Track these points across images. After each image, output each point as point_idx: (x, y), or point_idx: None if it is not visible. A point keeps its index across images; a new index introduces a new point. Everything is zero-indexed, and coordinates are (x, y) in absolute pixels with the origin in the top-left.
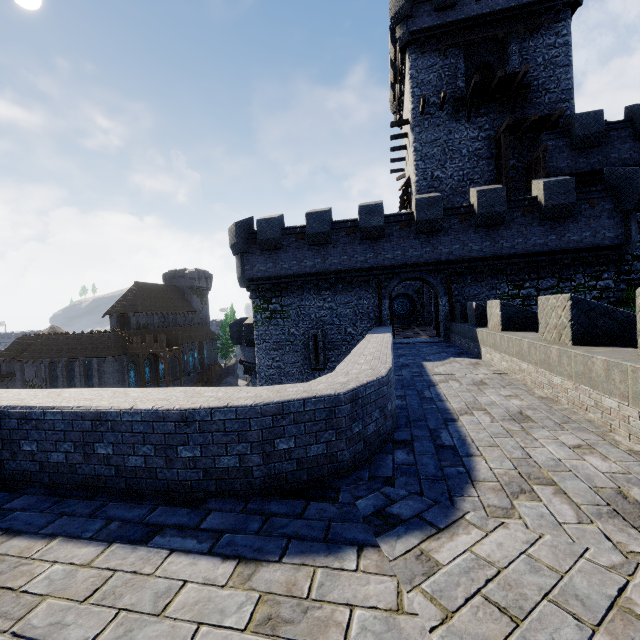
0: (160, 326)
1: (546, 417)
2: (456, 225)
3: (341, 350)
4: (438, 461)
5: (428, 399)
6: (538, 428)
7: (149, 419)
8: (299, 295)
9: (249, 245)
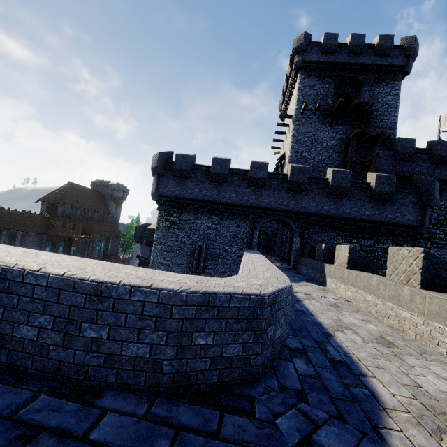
0: (80, 218)
1: (405, 345)
2: (315, 190)
3: (217, 261)
4: (338, 377)
5: (300, 312)
6: (405, 355)
7: (56, 286)
8: (195, 215)
9: (166, 170)
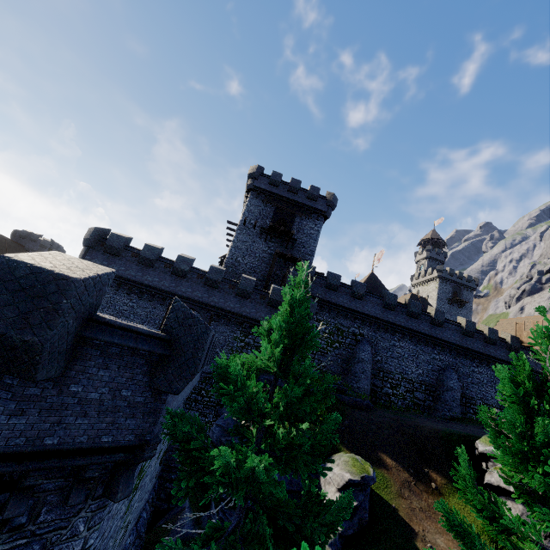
0: None
1: None
2: (227, 289)
3: None
4: None
5: None
6: None
7: None
8: (115, 290)
9: (98, 244)
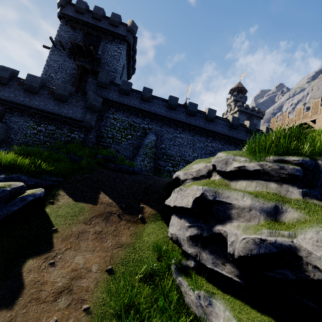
0: None
1: None
2: (16, 86)
3: None
4: None
5: None
6: None
7: None
8: None
9: None
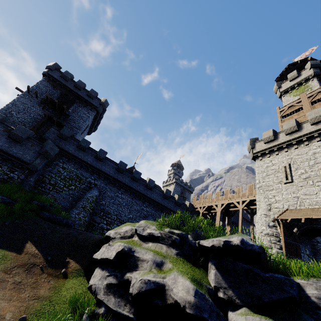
0: None
1: None
2: None
3: None
4: None
5: None
6: None
7: None
8: None
9: None
